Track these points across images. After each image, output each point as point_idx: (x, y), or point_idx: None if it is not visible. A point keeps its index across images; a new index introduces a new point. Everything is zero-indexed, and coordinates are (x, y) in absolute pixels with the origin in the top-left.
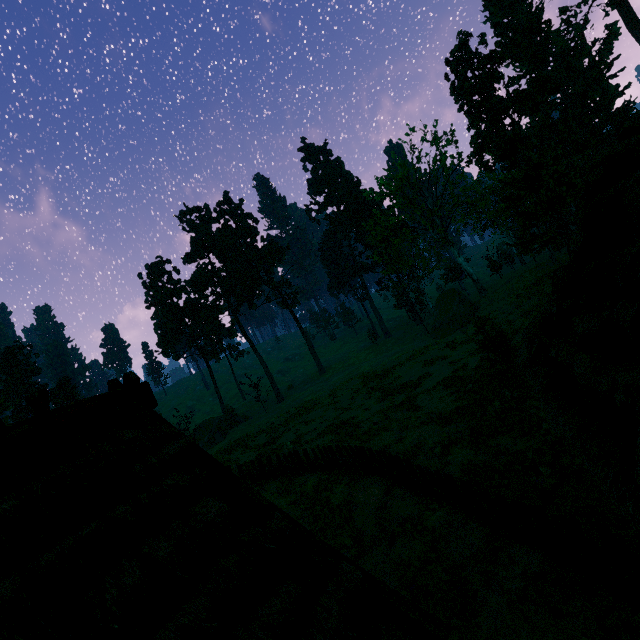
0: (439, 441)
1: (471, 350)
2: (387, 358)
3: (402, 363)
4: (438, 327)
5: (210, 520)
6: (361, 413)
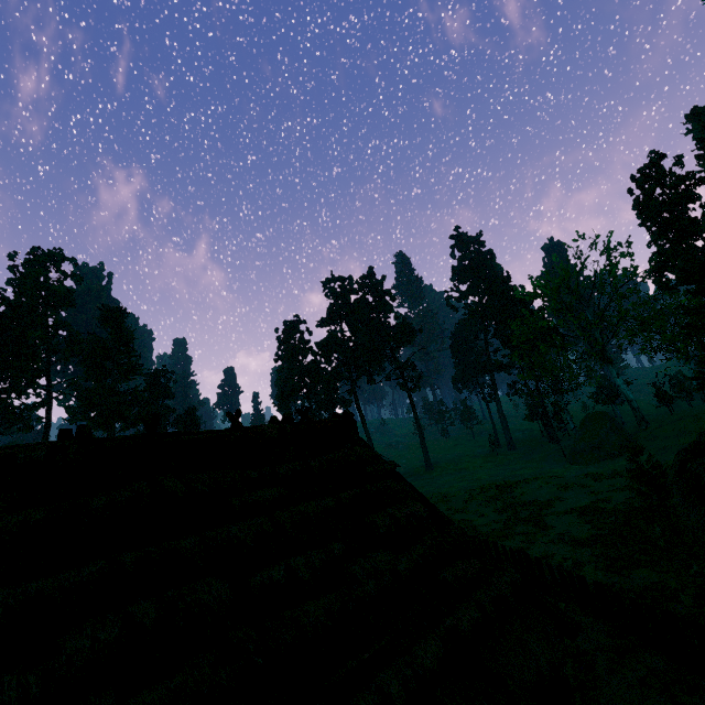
0: (570, 558)
1: (618, 485)
2: (510, 471)
3: (529, 480)
4: (579, 451)
5: (420, 512)
6: (477, 518)
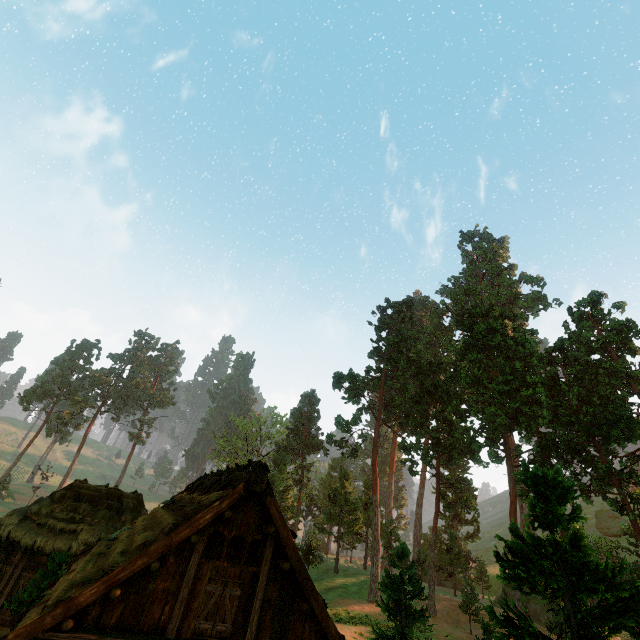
0: None
1: None
2: None
3: None
4: None
5: None
6: None
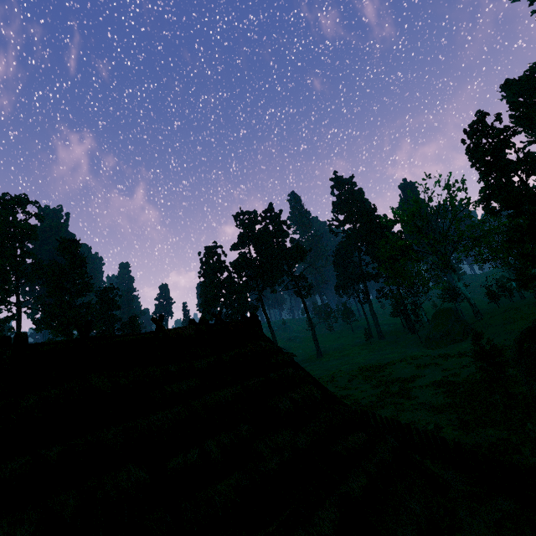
0: (432, 422)
1: (463, 363)
2: (381, 355)
3: (395, 362)
4: (432, 338)
5: (314, 394)
6: (357, 393)
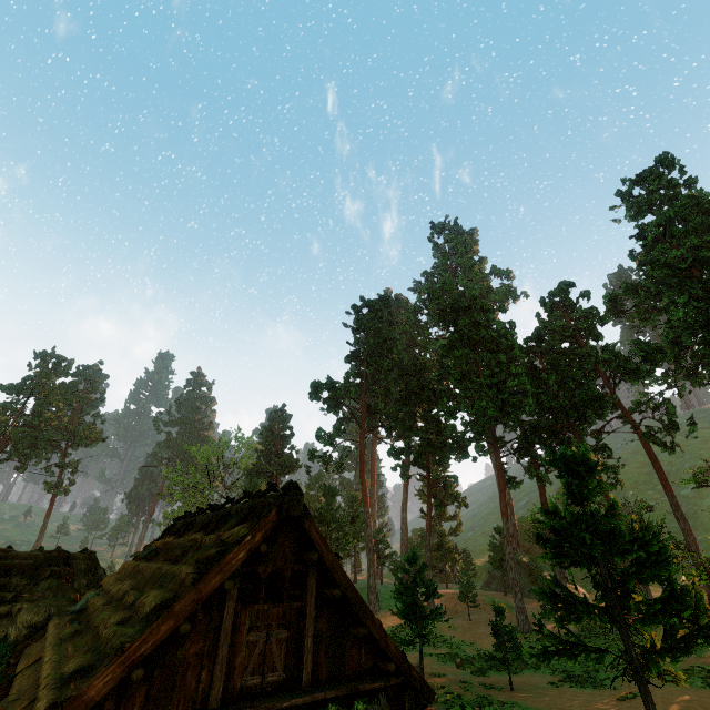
0: None
1: None
2: None
3: None
4: None
5: None
6: None
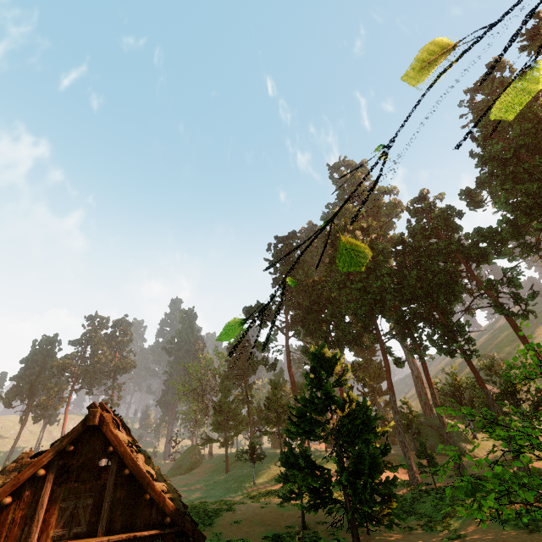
0: None
1: None
2: None
3: None
4: (172, 468)
5: None
6: None
